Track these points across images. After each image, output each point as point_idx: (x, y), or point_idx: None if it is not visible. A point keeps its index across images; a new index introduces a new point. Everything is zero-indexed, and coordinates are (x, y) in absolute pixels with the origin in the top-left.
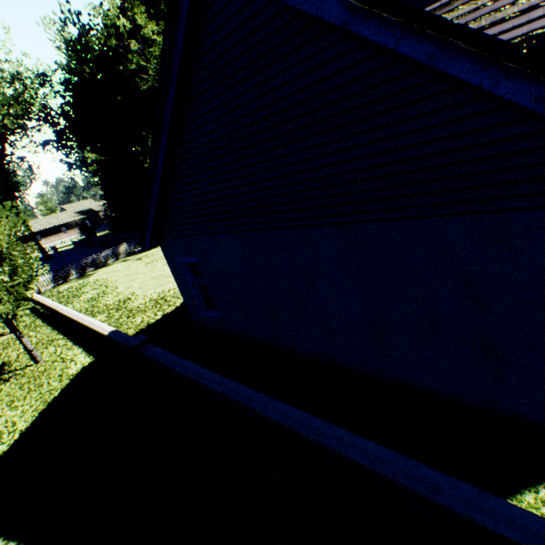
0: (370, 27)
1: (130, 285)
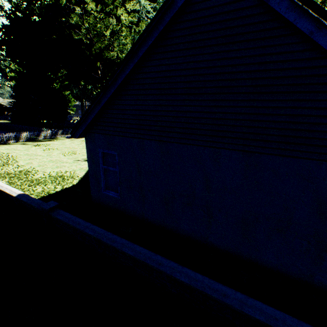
0: (326, 40)
1: (30, 162)
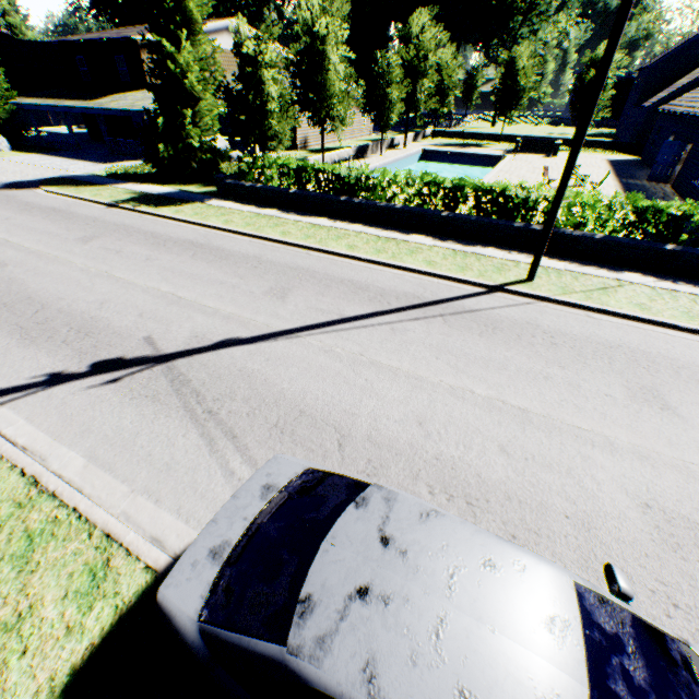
0: None
1: None
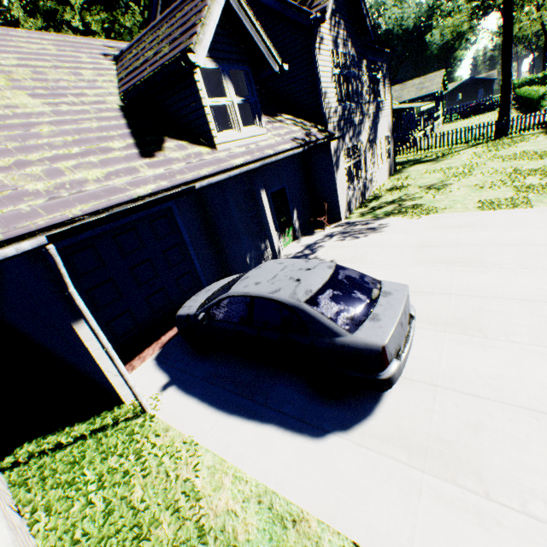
0: None
1: None
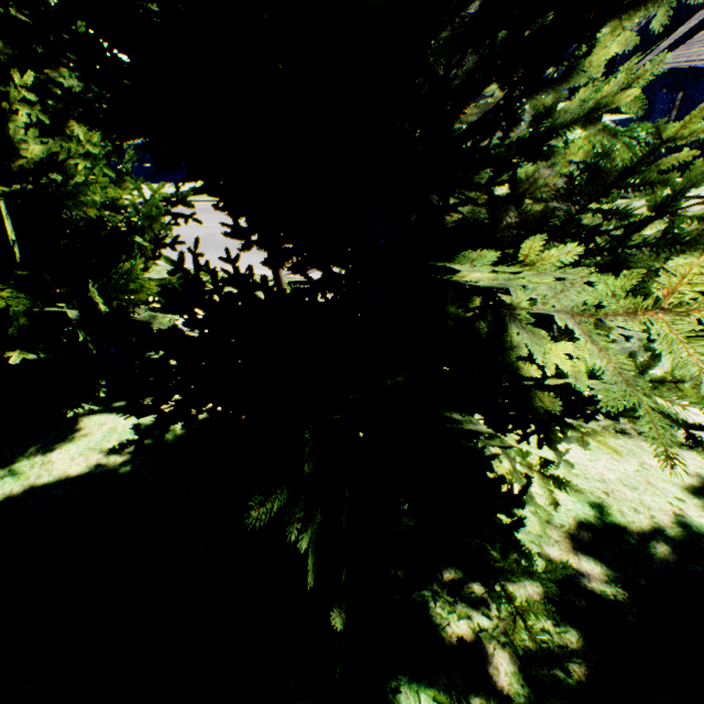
0: None
1: None
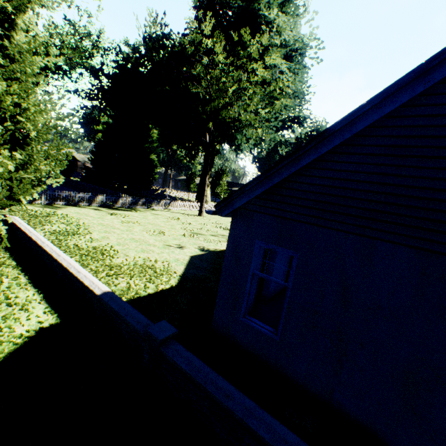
0: None
1: (106, 236)
